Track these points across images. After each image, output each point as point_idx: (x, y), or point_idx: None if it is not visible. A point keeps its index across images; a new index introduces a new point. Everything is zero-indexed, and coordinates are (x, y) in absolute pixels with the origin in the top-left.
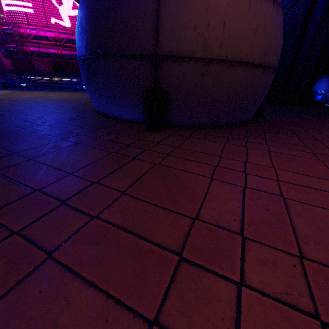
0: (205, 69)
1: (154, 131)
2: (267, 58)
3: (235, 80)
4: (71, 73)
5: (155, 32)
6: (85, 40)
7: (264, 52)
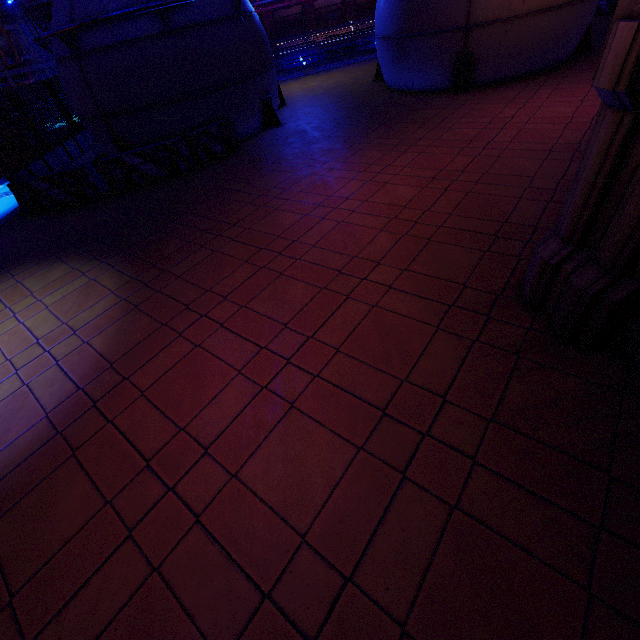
0: (509, 26)
1: (462, 94)
2: None
3: (537, 28)
4: None
5: (468, 6)
6: (400, 21)
7: None
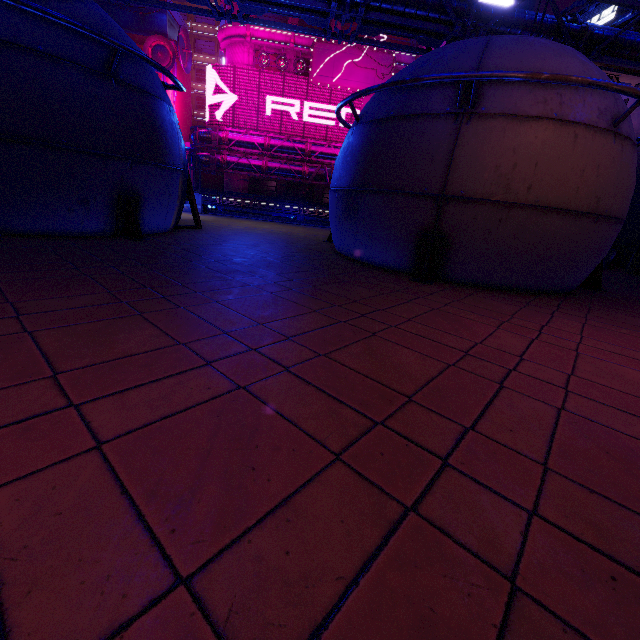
0: (504, 214)
1: (424, 283)
2: (602, 205)
3: (546, 231)
4: (272, 195)
5: (446, 170)
6: (353, 171)
7: (596, 197)
